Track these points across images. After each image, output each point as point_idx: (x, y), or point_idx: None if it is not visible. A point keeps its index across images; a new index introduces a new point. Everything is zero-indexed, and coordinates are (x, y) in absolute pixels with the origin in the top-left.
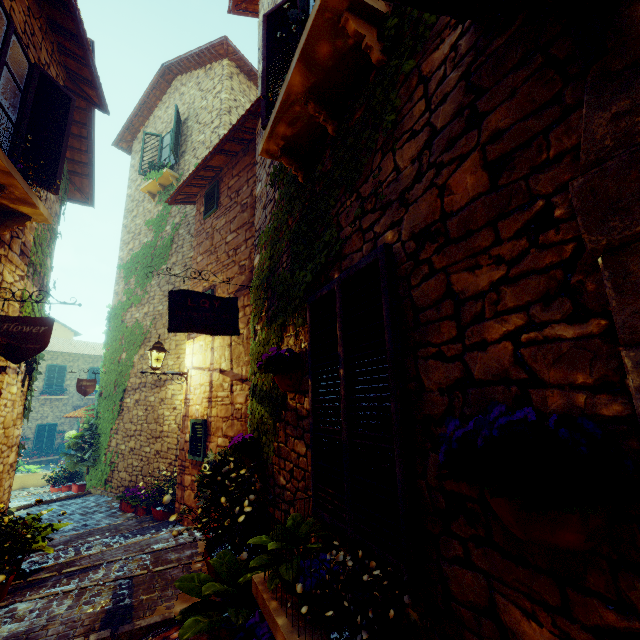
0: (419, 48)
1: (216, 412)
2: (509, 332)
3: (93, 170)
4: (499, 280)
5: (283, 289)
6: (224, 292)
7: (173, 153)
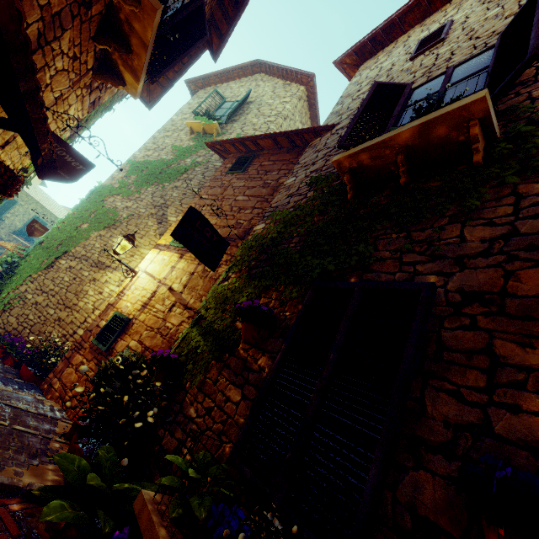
0: (529, 174)
1: (144, 318)
2: None
3: (170, 86)
4: None
5: (285, 261)
6: None
7: (228, 116)
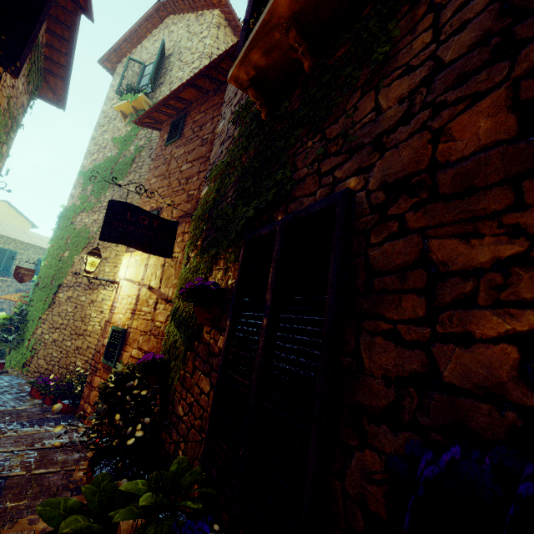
0: None
1: (136, 324)
2: (516, 333)
3: (69, 74)
4: (511, 258)
5: (222, 222)
6: (168, 215)
7: (151, 81)
